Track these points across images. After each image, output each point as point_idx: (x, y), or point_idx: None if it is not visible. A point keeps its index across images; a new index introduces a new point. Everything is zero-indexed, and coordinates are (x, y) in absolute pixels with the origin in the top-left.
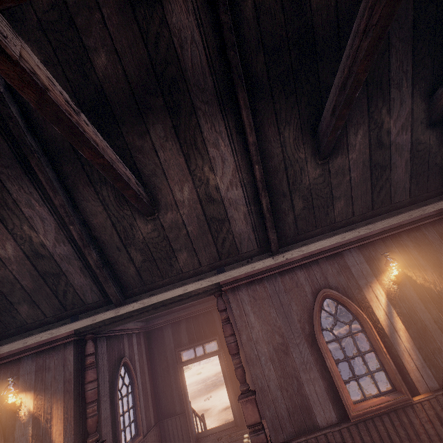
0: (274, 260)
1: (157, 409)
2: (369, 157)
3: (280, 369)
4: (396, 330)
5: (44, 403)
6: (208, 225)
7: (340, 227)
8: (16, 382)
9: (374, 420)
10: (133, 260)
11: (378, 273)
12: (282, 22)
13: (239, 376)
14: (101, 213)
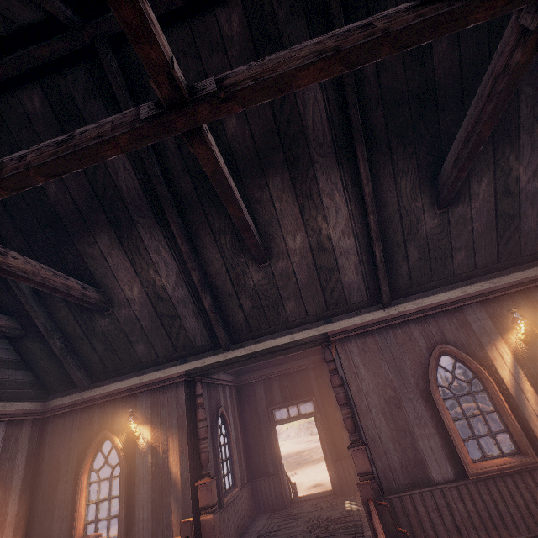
0: (385, 312)
1: (249, 467)
2: (494, 206)
3: (392, 422)
4: (523, 392)
5: (161, 435)
6: (318, 275)
7: (459, 280)
8: (134, 415)
9: (495, 480)
10: (242, 306)
11: (503, 330)
12: (402, 78)
13: (348, 426)
14: (217, 260)
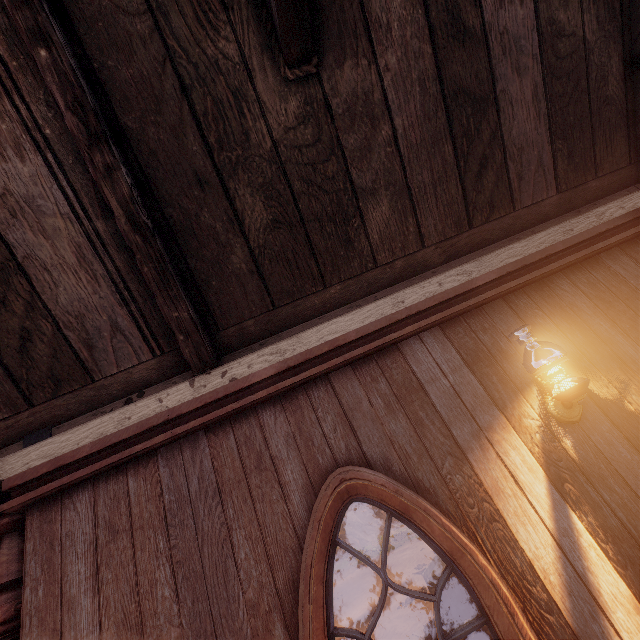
0: (194, 389)
1: None
2: (435, 68)
3: None
4: (601, 605)
5: None
6: None
7: (392, 280)
8: None
9: None
10: None
11: (507, 394)
12: None
13: None
14: None
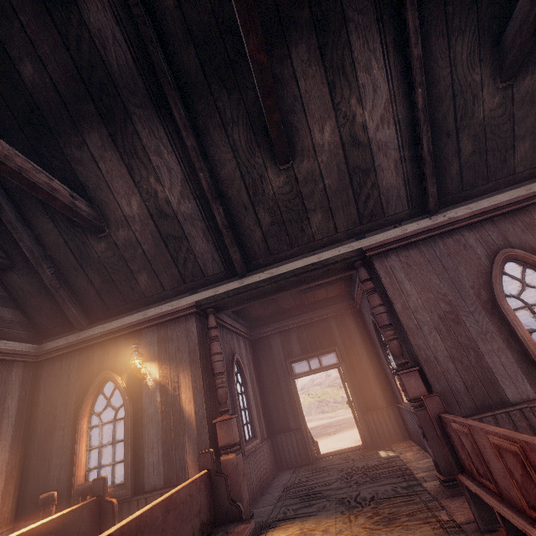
0: (432, 221)
1: (268, 423)
2: None
3: (450, 339)
4: None
5: (170, 372)
6: (350, 178)
7: (520, 180)
8: (139, 352)
9: None
10: (260, 222)
11: None
12: None
13: (394, 348)
14: (230, 162)
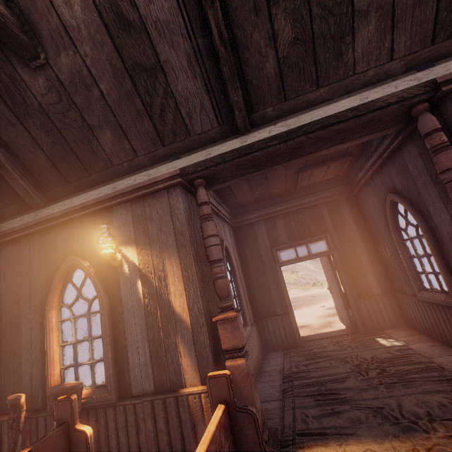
0: None
1: (253, 308)
2: None
3: None
4: None
5: (152, 258)
6: None
7: None
8: (111, 235)
9: None
10: (275, 40)
11: None
12: None
13: None
14: None
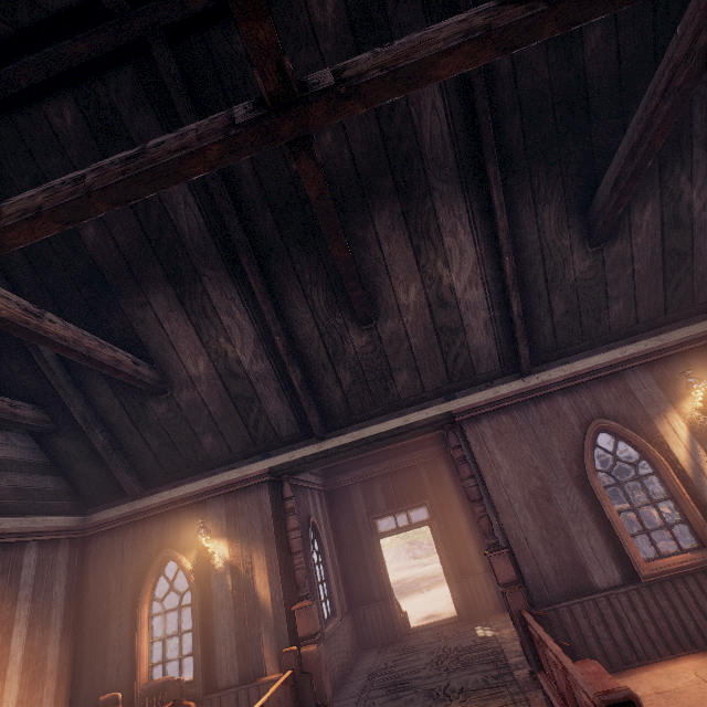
0: (525, 383)
1: (348, 593)
2: (660, 241)
3: (541, 518)
4: (703, 473)
5: (242, 551)
6: (437, 337)
7: (617, 339)
8: (205, 527)
9: (673, 582)
10: (340, 382)
11: (675, 398)
12: (545, 77)
13: (484, 526)
14: (308, 322)
